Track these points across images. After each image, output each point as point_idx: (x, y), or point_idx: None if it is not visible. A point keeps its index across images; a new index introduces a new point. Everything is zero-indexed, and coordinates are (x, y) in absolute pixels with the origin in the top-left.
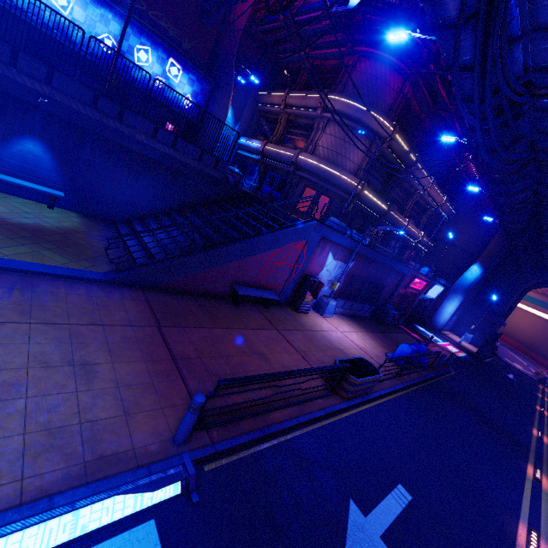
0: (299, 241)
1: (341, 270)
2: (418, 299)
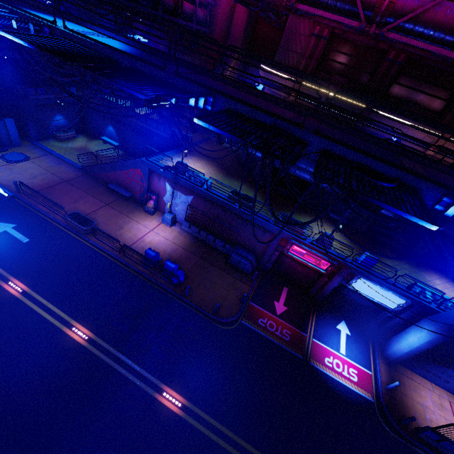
0: (136, 168)
1: (183, 198)
2: (334, 284)
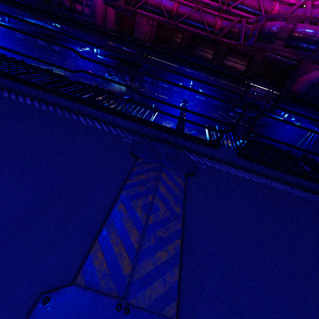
0: None
1: None
2: None
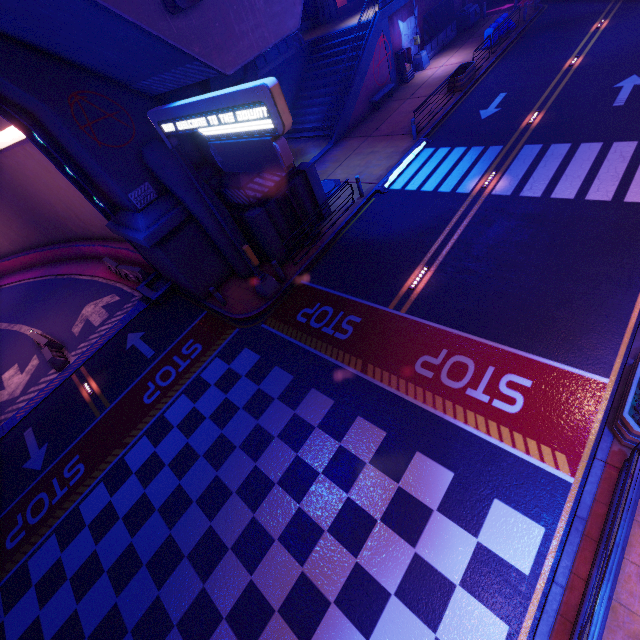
0: (379, 38)
1: (412, 24)
2: None
